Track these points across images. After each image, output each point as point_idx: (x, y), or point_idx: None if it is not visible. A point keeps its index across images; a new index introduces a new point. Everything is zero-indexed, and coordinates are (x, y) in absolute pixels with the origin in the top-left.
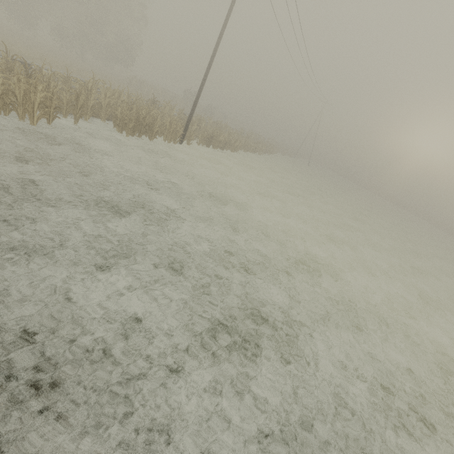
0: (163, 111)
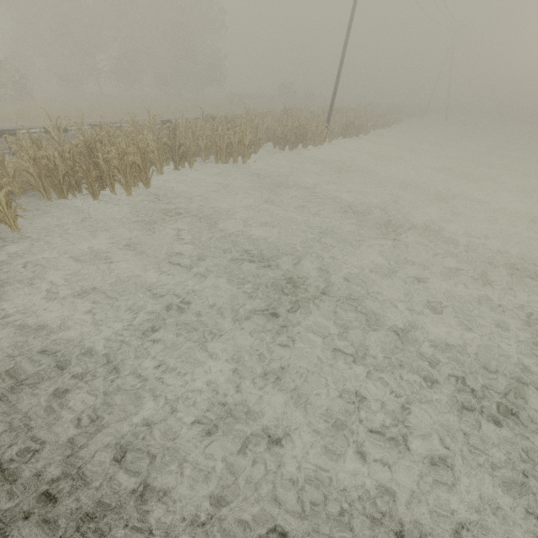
0: (298, 117)
